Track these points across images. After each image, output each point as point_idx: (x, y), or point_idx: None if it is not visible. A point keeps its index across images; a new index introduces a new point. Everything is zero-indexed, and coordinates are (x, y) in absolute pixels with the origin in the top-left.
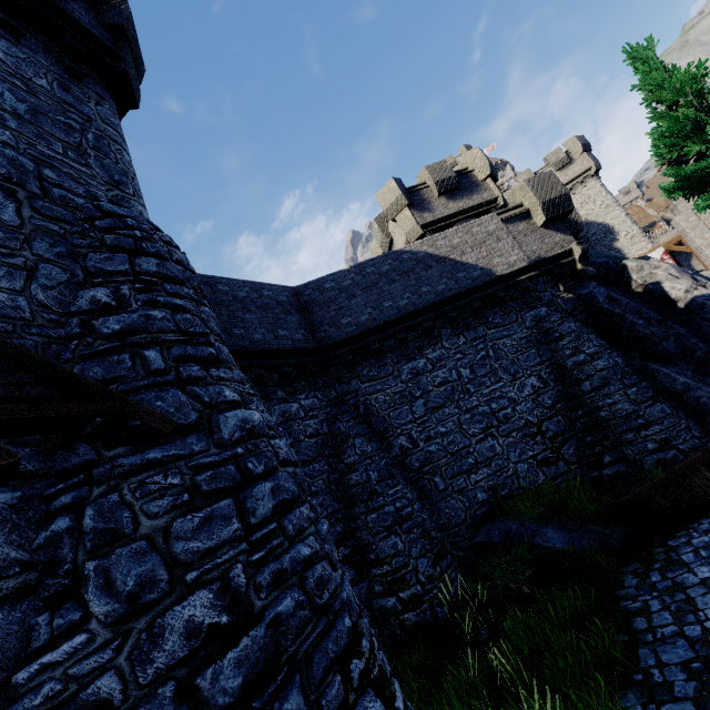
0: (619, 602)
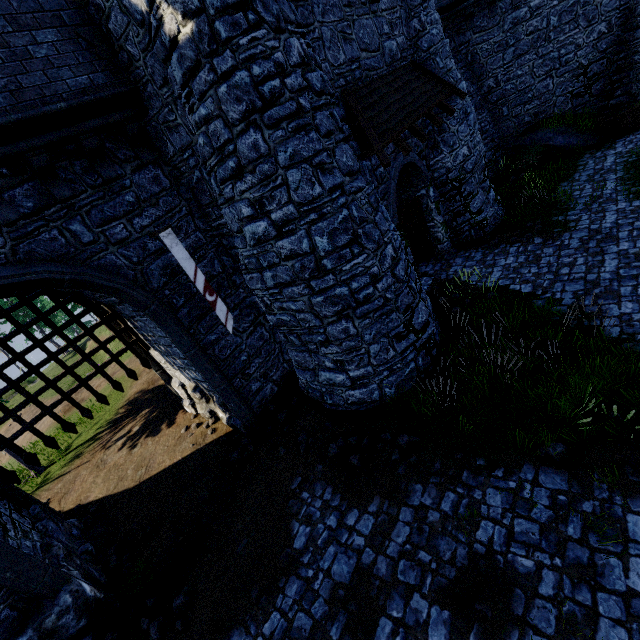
0: (576, 163)
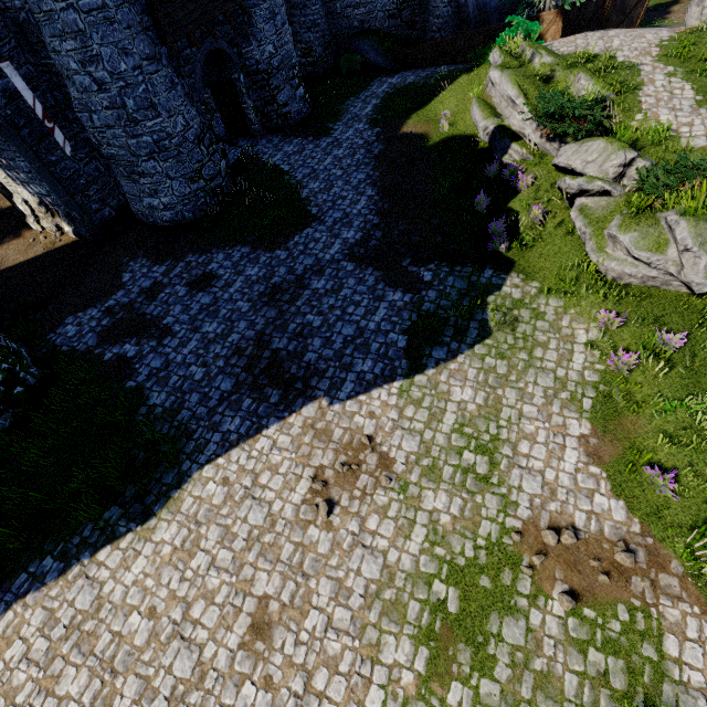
0: (370, 83)
